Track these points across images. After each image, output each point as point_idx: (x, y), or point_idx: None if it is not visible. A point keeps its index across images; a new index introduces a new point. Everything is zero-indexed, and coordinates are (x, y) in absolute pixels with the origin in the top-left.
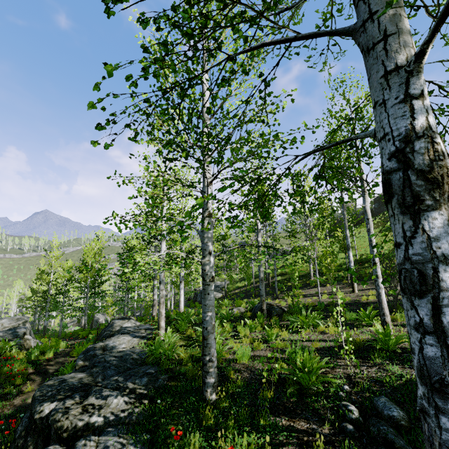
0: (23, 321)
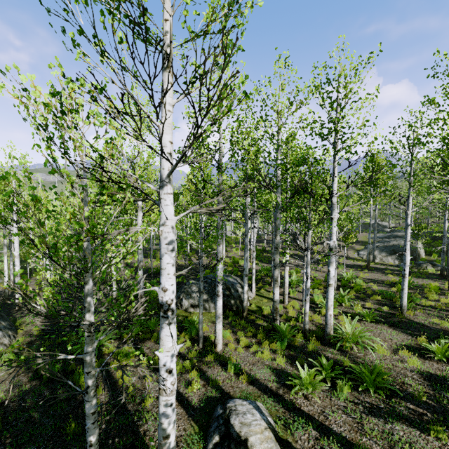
0: None
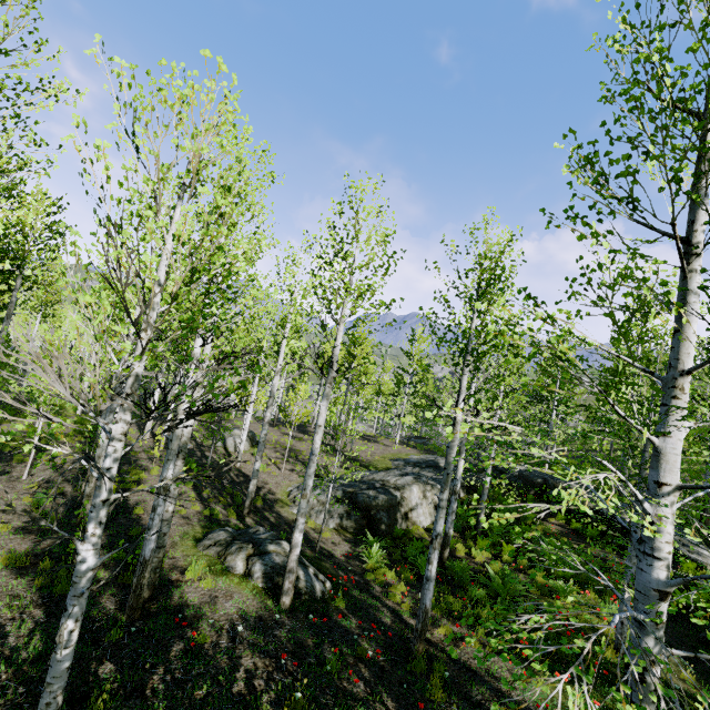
0: (376, 429)
